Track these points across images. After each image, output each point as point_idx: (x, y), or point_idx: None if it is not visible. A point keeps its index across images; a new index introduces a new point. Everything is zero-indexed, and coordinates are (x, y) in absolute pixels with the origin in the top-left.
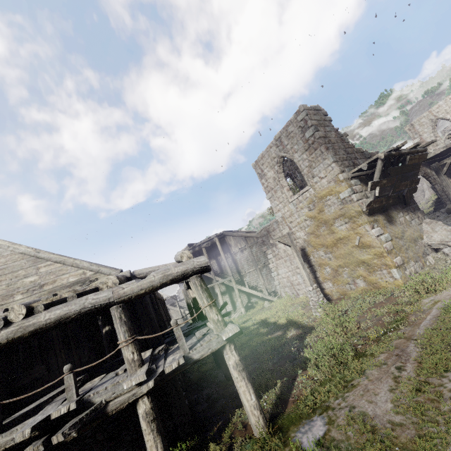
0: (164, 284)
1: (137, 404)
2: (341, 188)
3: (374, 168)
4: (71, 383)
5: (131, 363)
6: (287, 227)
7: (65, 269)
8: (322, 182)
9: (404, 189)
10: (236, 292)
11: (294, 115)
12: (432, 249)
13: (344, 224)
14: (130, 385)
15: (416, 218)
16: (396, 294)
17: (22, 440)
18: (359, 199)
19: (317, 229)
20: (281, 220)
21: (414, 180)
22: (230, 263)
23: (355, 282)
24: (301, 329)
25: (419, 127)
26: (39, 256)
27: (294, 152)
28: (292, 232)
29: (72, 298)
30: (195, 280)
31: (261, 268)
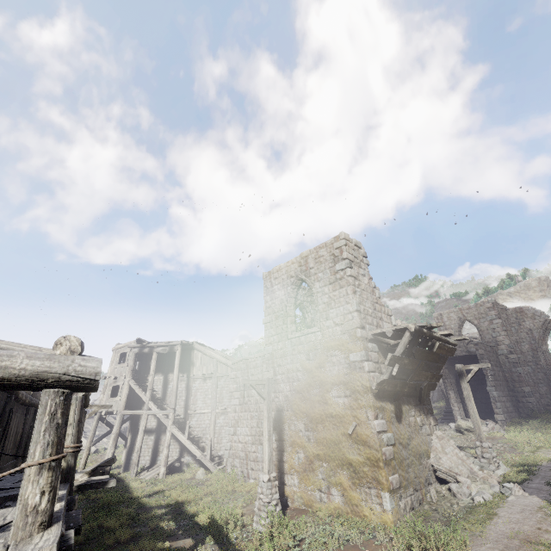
0: None
1: None
2: (355, 347)
3: (398, 340)
4: None
5: None
6: (273, 370)
7: None
8: (335, 329)
9: (423, 380)
10: (167, 437)
11: (331, 240)
12: (437, 477)
13: (343, 396)
14: None
15: (427, 425)
16: (380, 538)
17: None
18: (371, 371)
19: (308, 389)
20: (269, 357)
21: (436, 375)
22: (181, 390)
23: (330, 491)
24: (224, 549)
25: (447, 320)
26: None
27: (316, 280)
28: (276, 380)
29: None
30: (49, 399)
31: (219, 414)
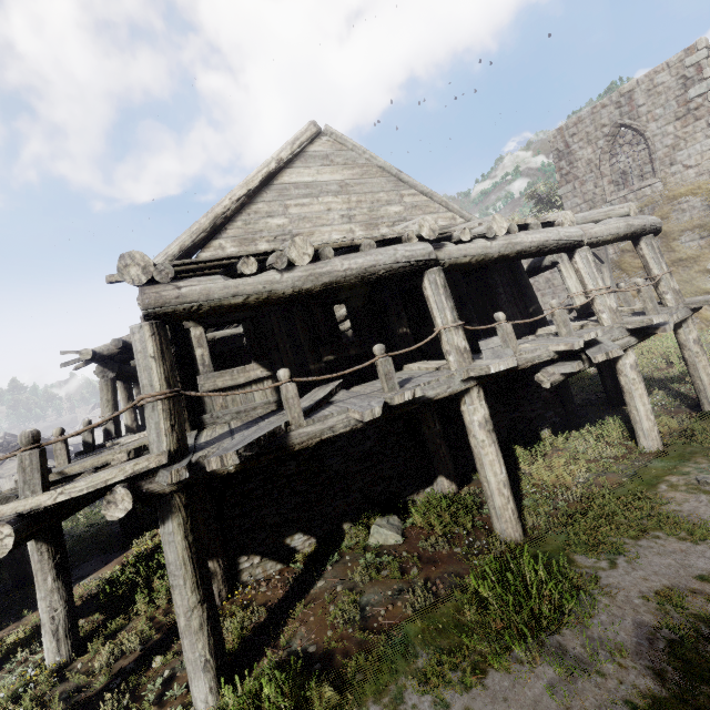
0: (625, 236)
1: (622, 355)
2: None
3: None
4: (566, 319)
5: (616, 312)
6: None
7: (433, 206)
8: (686, 173)
9: None
10: None
11: (679, 55)
12: None
13: (697, 239)
14: (659, 322)
15: None
16: None
17: (545, 360)
18: None
19: None
20: None
21: None
22: None
23: None
24: None
25: None
26: (403, 177)
27: (651, 120)
28: None
29: (536, 226)
30: (652, 241)
31: None
